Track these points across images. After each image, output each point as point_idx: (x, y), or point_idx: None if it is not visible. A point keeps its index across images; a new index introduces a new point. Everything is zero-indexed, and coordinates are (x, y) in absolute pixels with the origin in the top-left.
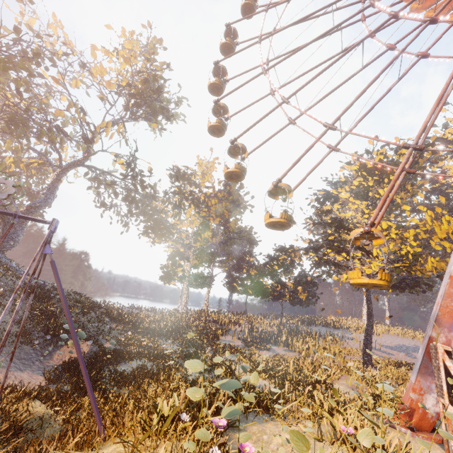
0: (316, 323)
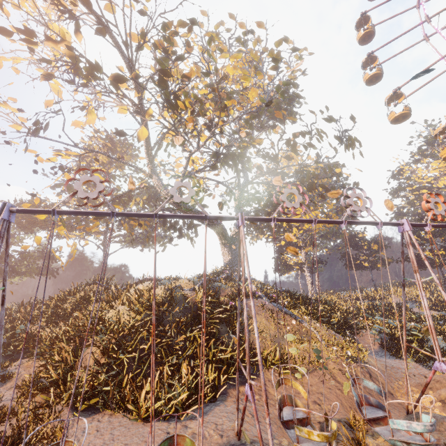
0: None
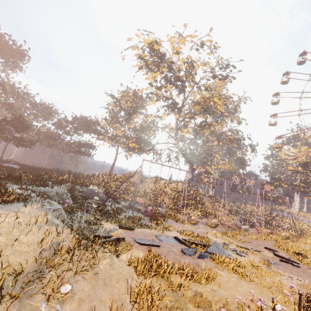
0: (278, 210)
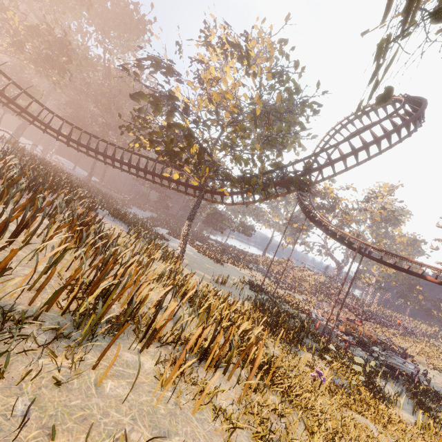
0: None
